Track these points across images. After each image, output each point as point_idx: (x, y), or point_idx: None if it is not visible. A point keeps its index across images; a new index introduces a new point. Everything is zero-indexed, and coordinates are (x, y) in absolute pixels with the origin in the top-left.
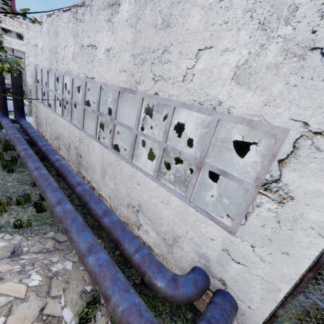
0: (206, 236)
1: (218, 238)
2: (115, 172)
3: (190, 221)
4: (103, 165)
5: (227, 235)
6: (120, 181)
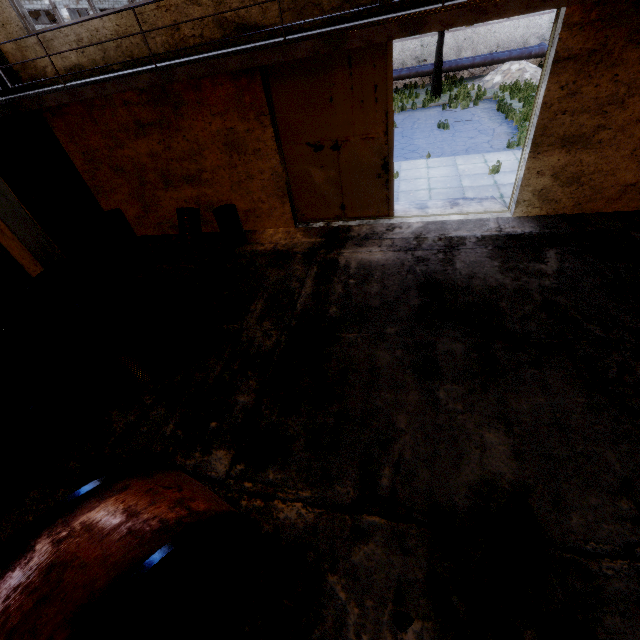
0: (541, 25)
1: (547, 20)
2: (472, 42)
3: (532, 25)
4: (457, 46)
5: (550, 15)
6: (478, 44)
